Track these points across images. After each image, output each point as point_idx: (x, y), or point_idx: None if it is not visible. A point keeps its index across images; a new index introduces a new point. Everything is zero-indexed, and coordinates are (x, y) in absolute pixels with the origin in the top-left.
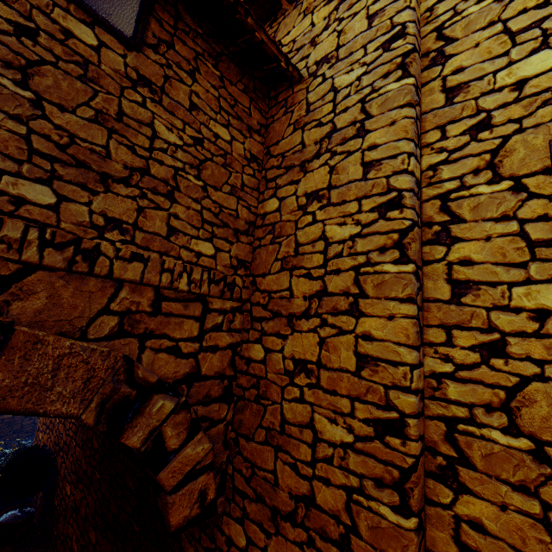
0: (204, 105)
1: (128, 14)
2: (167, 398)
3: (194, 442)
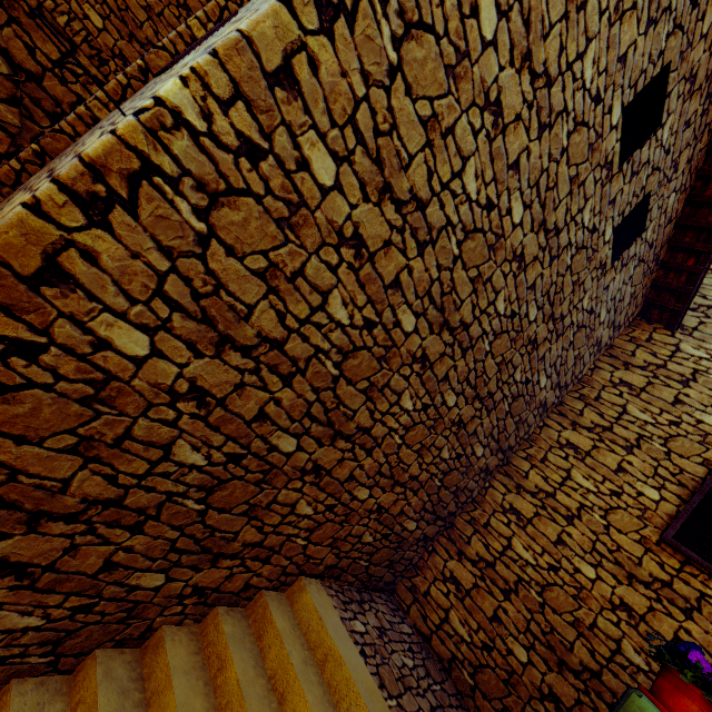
0: None
1: None
2: (6, 65)
3: (9, 109)
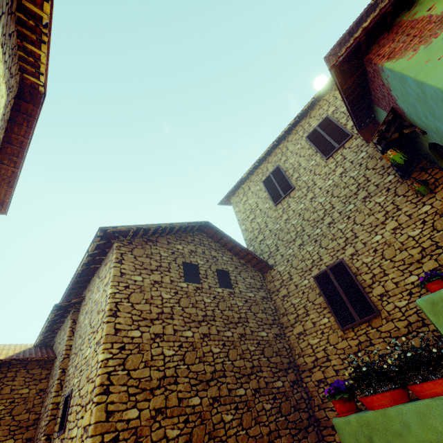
0: (18, 386)
1: None
2: None
3: None
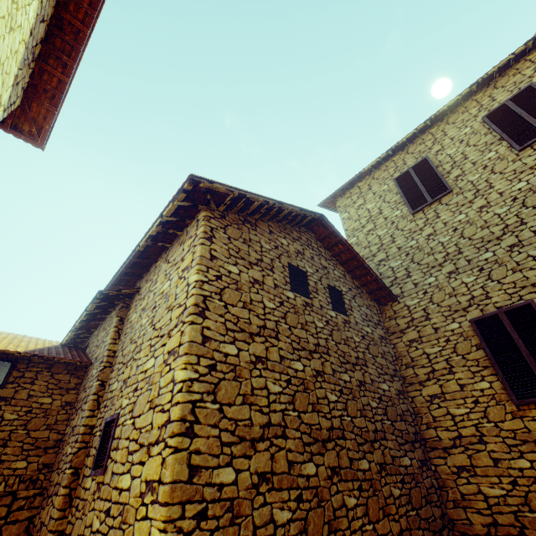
0: (37, 392)
1: (2, 376)
2: None
3: None
